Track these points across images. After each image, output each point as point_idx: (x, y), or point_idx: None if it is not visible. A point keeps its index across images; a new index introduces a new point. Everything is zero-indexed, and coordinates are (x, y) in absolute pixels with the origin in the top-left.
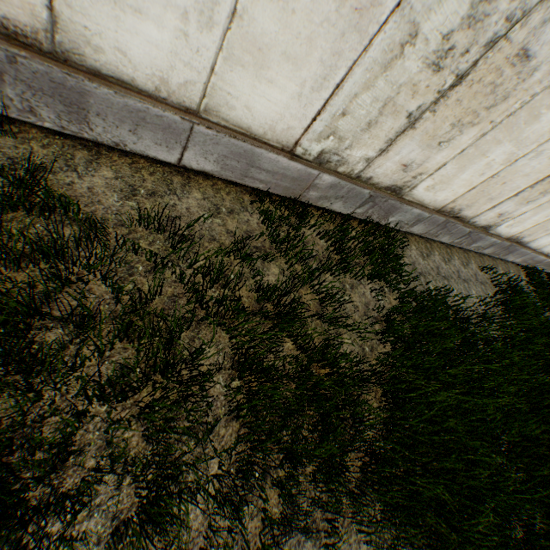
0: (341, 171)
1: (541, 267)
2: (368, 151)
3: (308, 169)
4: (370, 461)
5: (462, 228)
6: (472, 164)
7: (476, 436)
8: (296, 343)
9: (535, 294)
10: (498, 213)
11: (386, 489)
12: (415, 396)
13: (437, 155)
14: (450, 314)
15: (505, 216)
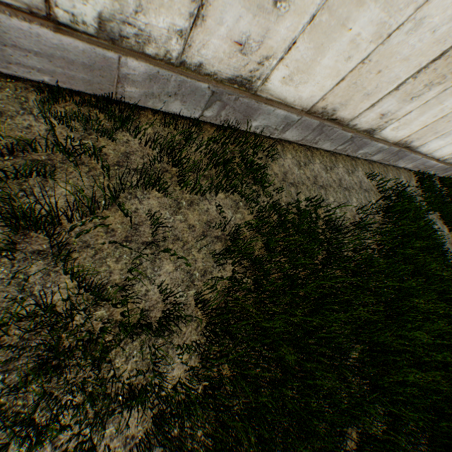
0: (152, 54)
1: (434, 172)
2: (173, 18)
3: (99, 50)
4: (157, 415)
5: (343, 132)
6: (332, 42)
7: (314, 359)
8: (73, 281)
9: (423, 198)
10: (380, 113)
11: (166, 450)
12: (245, 324)
13: (280, 26)
14: (320, 225)
15: (389, 117)
